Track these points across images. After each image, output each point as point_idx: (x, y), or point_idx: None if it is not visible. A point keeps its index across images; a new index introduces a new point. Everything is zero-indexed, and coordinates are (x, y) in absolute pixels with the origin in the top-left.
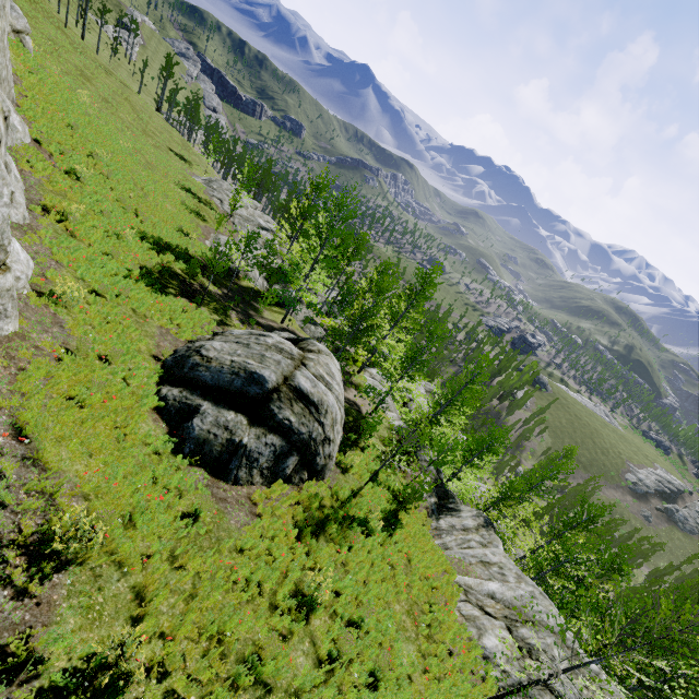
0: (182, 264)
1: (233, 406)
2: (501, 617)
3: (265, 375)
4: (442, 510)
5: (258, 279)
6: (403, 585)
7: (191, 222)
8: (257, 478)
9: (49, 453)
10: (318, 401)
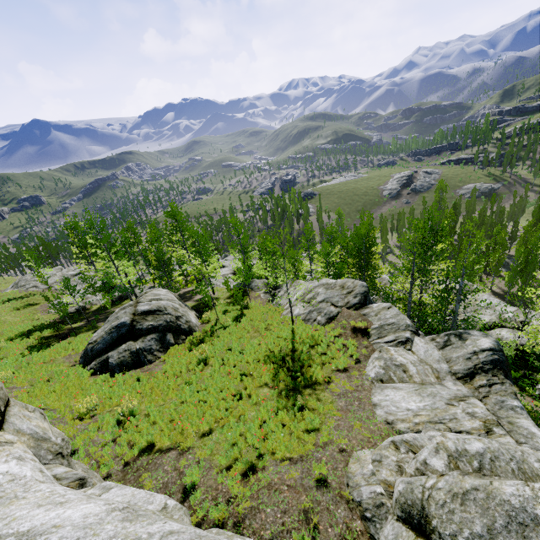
0: (47, 330)
1: (122, 344)
2: (300, 301)
3: (123, 321)
4: (276, 295)
5: (97, 298)
6: (250, 328)
7: (30, 311)
8: (160, 355)
9: (56, 404)
10: (157, 308)
